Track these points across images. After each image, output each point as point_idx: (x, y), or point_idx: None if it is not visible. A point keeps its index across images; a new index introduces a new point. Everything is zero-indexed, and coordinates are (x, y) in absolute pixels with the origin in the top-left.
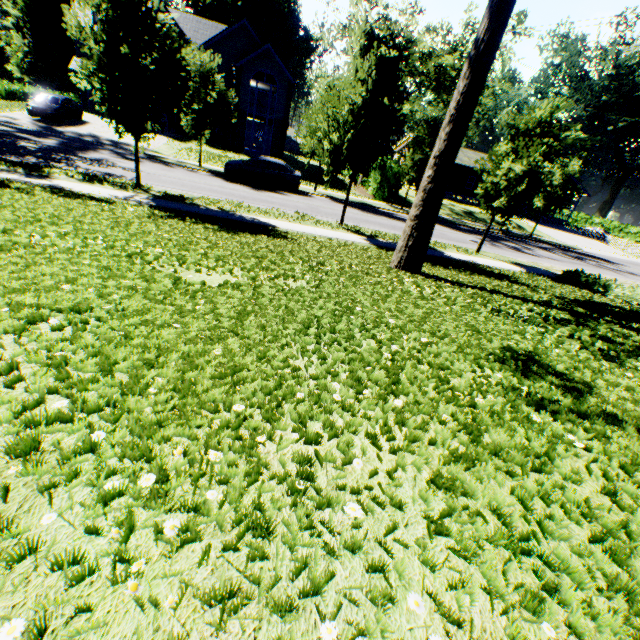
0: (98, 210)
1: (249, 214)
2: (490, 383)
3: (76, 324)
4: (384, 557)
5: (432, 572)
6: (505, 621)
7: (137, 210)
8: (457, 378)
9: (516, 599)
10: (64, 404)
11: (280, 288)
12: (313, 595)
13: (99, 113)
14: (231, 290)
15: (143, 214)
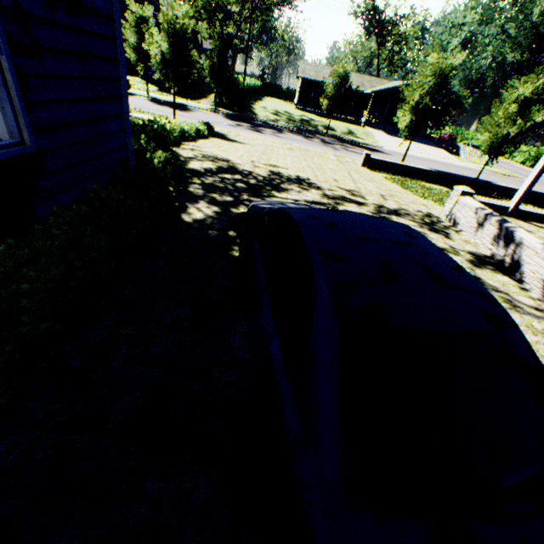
0: None
1: None
2: None
3: None
4: None
5: None
6: None
7: None
8: None
9: None
10: None
11: None
12: None
13: None
14: None
15: None
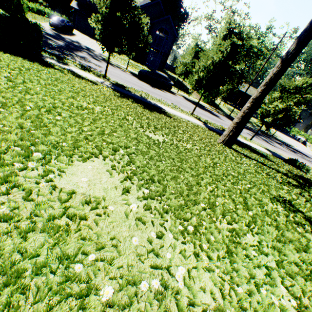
0: (94, 88)
1: (152, 100)
2: (278, 211)
3: (129, 154)
4: (266, 271)
5: (282, 279)
6: (309, 300)
7: (108, 90)
8: (265, 206)
9: (309, 294)
10: (148, 191)
11: (184, 147)
12: (252, 278)
13: (79, 30)
14: (169, 146)
15: (111, 93)
